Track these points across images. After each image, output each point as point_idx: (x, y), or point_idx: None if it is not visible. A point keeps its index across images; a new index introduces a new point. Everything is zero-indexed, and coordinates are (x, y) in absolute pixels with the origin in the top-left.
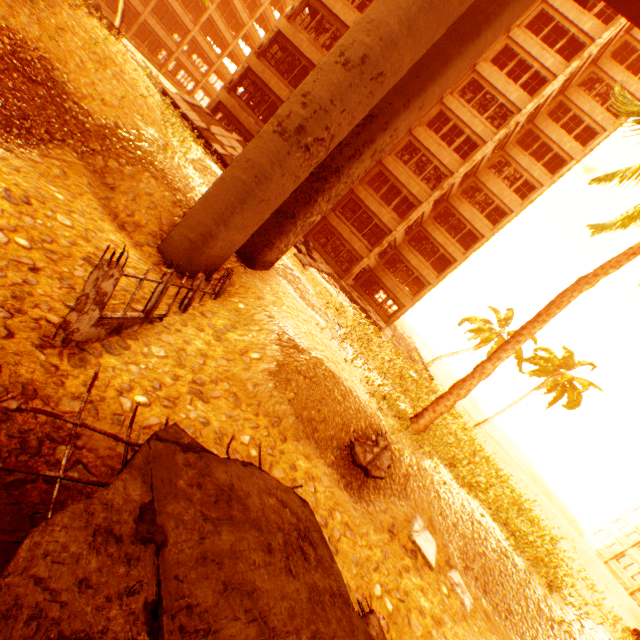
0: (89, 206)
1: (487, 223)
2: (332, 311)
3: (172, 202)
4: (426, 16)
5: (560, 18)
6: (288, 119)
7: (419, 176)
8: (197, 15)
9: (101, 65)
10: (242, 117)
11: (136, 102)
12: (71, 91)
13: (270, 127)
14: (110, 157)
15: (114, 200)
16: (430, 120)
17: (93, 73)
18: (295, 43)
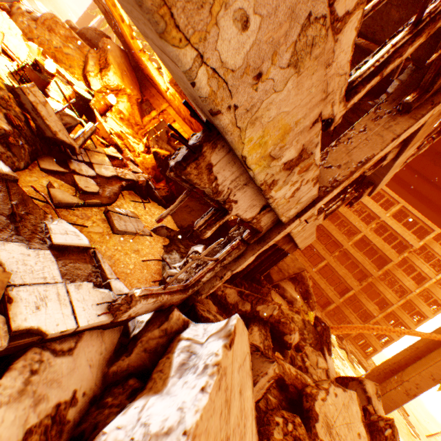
0: None
1: (429, 308)
2: None
3: None
4: None
5: None
6: (409, 389)
7: None
8: None
9: None
10: (299, 258)
11: None
12: None
13: (401, 389)
14: None
15: None
16: None
17: None
18: (328, 230)
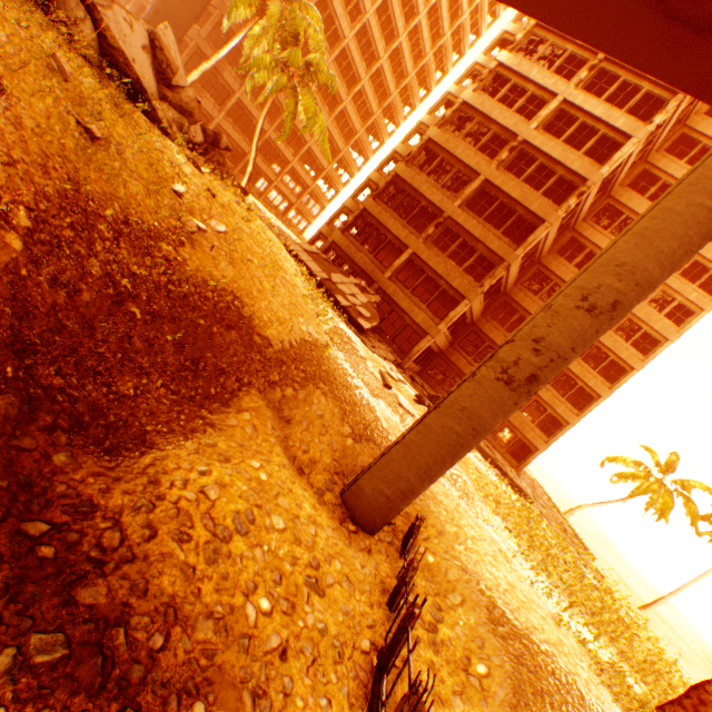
0: (279, 465)
1: (635, 352)
2: (493, 506)
3: (340, 418)
4: (690, 256)
5: (706, 140)
6: (515, 365)
7: (541, 297)
8: (292, 143)
9: (272, 276)
10: (357, 256)
11: (297, 301)
12: (255, 322)
13: (490, 372)
14: (286, 384)
15: (290, 435)
16: (560, 247)
17: (268, 290)
18: (414, 185)
